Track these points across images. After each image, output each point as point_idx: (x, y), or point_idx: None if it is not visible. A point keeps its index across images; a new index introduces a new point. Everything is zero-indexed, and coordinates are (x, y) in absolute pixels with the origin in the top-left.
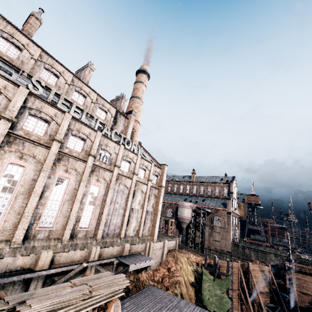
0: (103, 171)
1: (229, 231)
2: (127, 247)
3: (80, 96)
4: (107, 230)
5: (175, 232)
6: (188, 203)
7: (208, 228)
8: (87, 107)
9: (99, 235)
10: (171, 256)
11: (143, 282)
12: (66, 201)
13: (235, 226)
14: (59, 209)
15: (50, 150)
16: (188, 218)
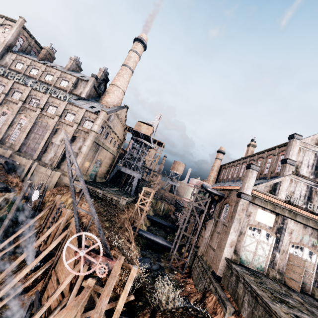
0: (30, 111)
1: (228, 232)
2: (9, 153)
3: (51, 76)
4: (25, 149)
5: (192, 227)
6: (194, 179)
7: (213, 224)
8: (53, 81)
9: (17, 149)
10: (57, 188)
11: (7, 181)
12: (4, 124)
13: (316, 255)
14: (0, 127)
15: (0, 98)
16: (188, 201)
